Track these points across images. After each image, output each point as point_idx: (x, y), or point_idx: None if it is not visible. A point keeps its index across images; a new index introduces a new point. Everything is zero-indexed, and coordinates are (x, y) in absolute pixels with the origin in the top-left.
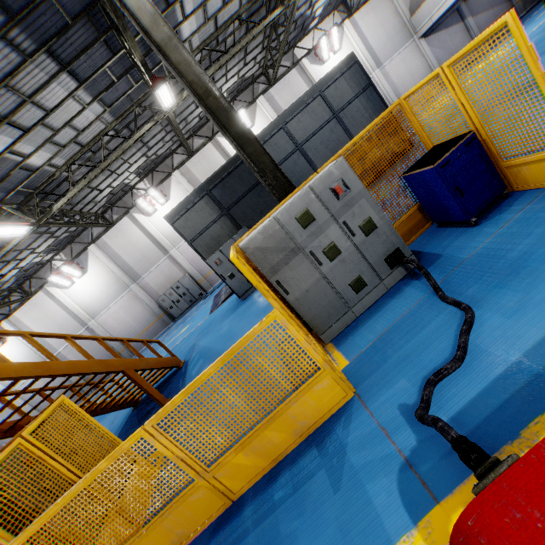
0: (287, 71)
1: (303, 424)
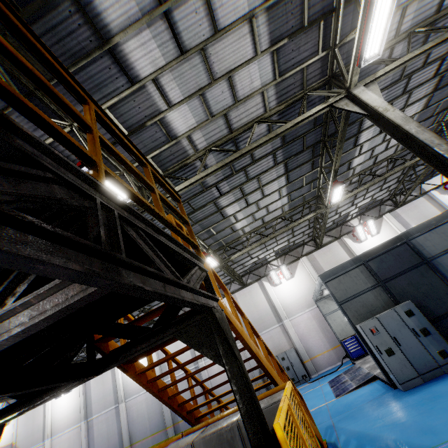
0: (414, 198)
1: None
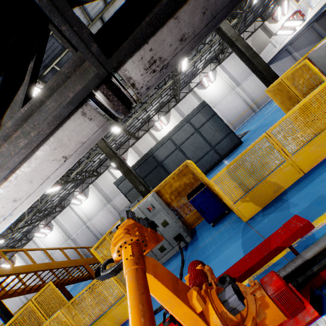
0: (186, 95)
1: (119, 318)
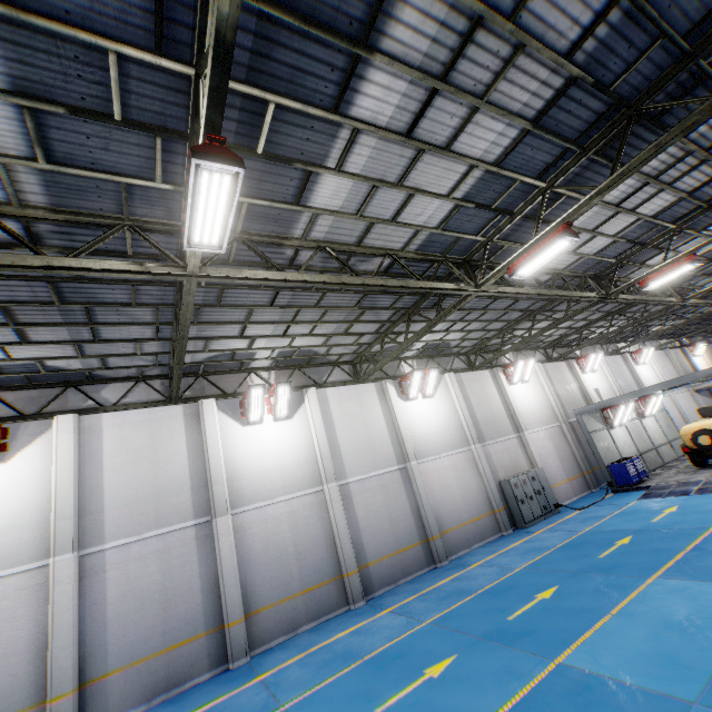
0: (615, 354)
1: None
